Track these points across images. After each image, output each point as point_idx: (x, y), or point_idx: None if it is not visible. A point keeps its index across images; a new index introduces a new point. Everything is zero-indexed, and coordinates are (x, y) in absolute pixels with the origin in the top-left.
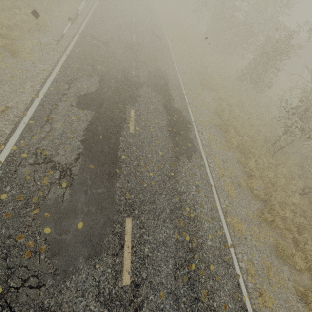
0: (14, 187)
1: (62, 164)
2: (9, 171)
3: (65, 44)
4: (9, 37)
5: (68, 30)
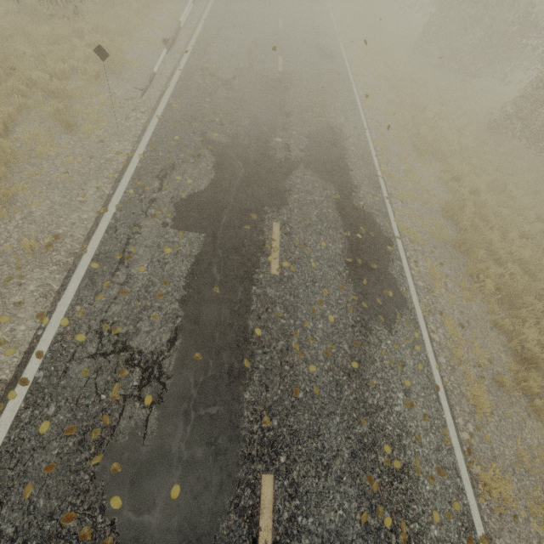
0: (63, 407)
1: (146, 352)
2: (56, 372)
3: (155, 95)
4: (64, 94)
5: (162, 65)
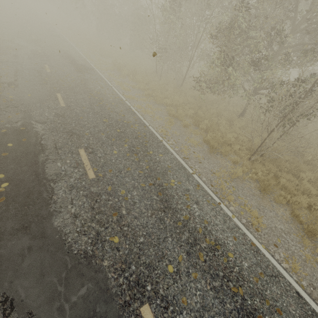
0: None
1: (7, 82)
2: None
3: None
4: None
5: None
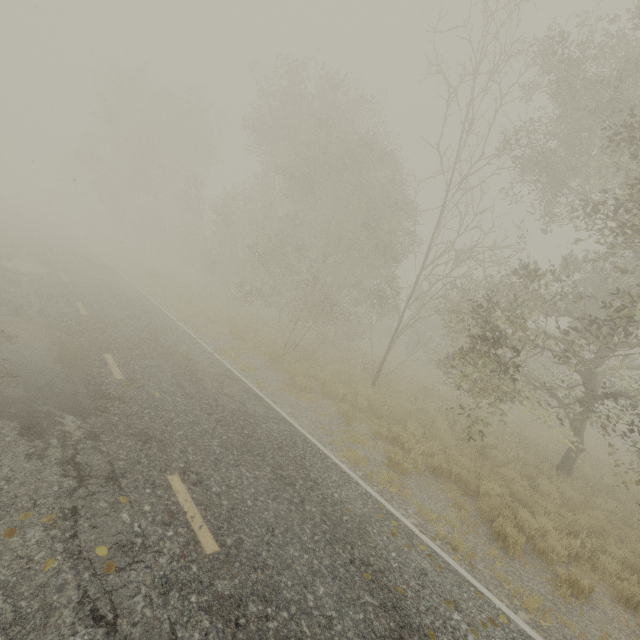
0: None
1: None
2: None
3: None
4: None
5: None
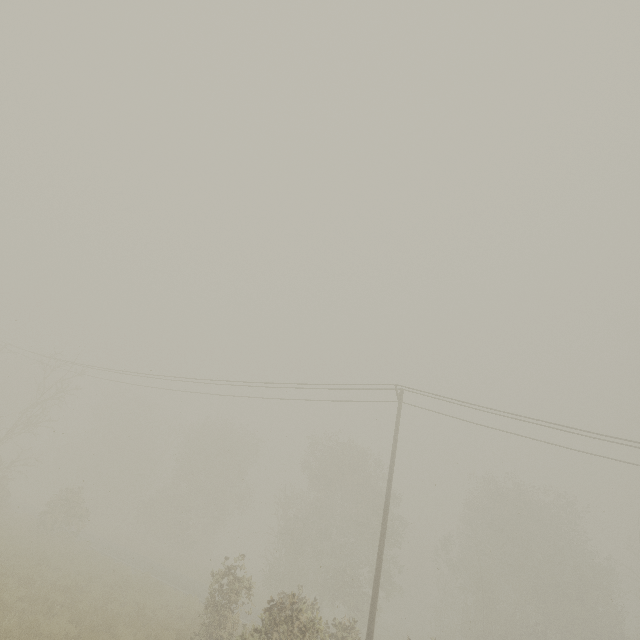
0: None
1: None
2: None
3: None
4: None
5: None
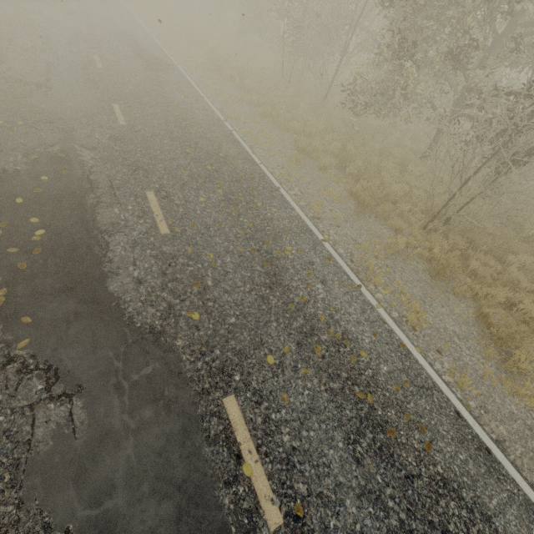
0: None
1: (35, 82)
2: None
3: None
4: None
5: None
